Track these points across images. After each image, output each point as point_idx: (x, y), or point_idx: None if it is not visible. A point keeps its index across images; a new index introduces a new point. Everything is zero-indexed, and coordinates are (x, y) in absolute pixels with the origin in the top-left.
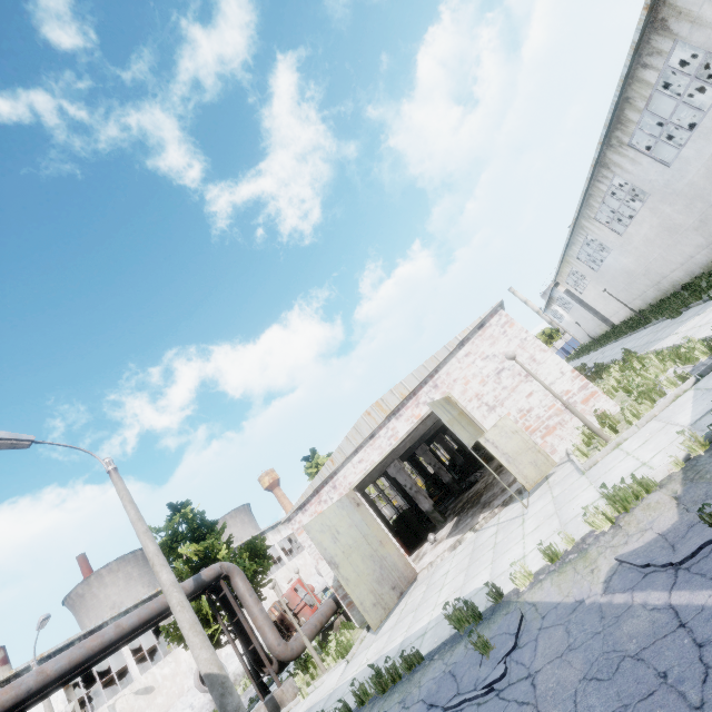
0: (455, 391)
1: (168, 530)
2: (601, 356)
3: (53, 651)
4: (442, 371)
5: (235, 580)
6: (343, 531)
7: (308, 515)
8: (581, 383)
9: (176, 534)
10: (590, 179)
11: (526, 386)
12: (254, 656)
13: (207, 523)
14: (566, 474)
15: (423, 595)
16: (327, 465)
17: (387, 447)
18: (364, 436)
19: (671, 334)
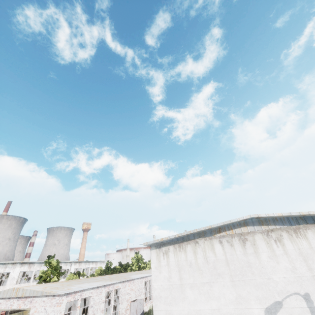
0: (32, 310)
1: None
2: None
3: None
4: (36, 298)
5: None
6: None
7: None
8: None
9: None
10: None
11: None
12: None
13: None
14: None
15: None
16: None
17: (7, 307)
18: (6, 296)
19: None
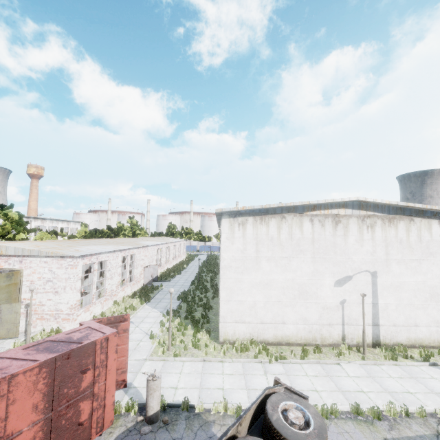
0: (26, 271)
1: None
2: (184, 277)
3: None
4: (30, 258)
5: None
6: None
7: None
8: (69, 312)
9: None
10: (219, 222)
11: (52, 295)
12: None
13: None
14: (4, 347)
15: None
16: None
17: None
18: None
19: (153, 309)
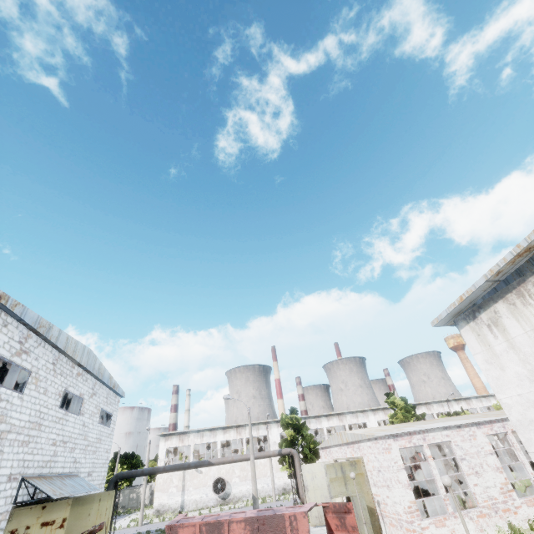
0: (364, 459)
1: (286, 419)
2: None
3: (278, 420)
4: (361, 443)
5: (295, 458)
6: (318, 477)
7: (323, 454)
8: (406, 518)
9: (288, 422)
10: None
11: (387, 491)
12: (297, 491)
13: (298, 424)
14: None
15: (322, 532)
16: (327, 441)
17: (343, 456)
18: (336, 443)
19: None
